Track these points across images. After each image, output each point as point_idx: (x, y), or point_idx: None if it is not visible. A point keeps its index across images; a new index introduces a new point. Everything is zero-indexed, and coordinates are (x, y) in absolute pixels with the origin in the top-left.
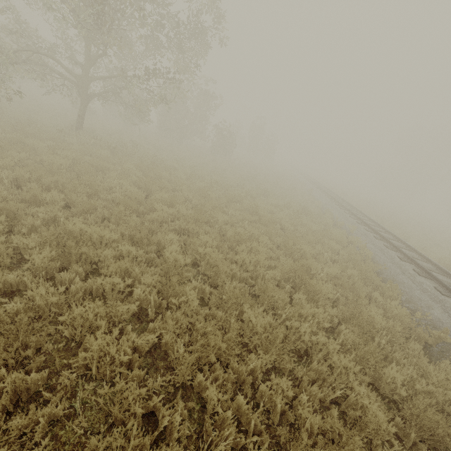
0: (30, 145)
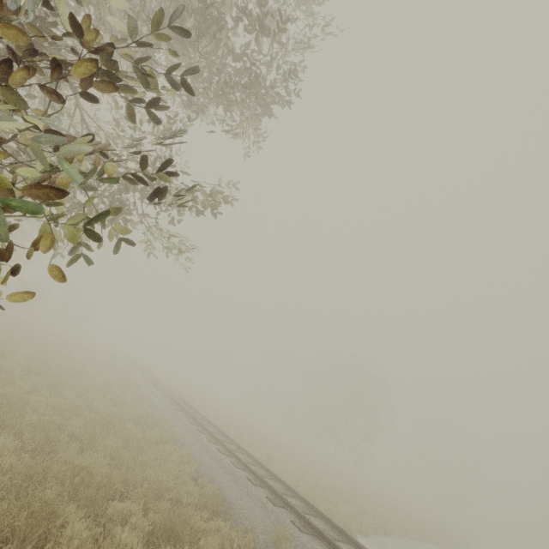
0: None
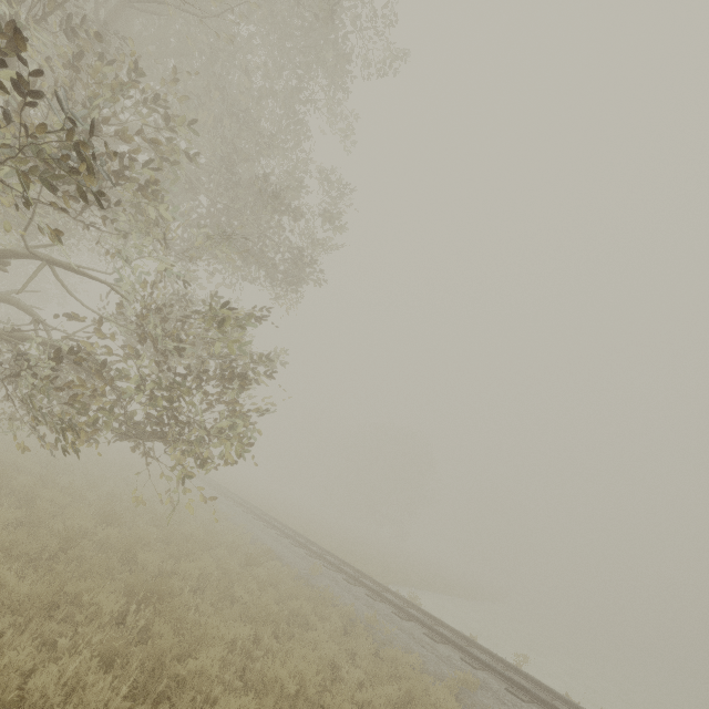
0: None
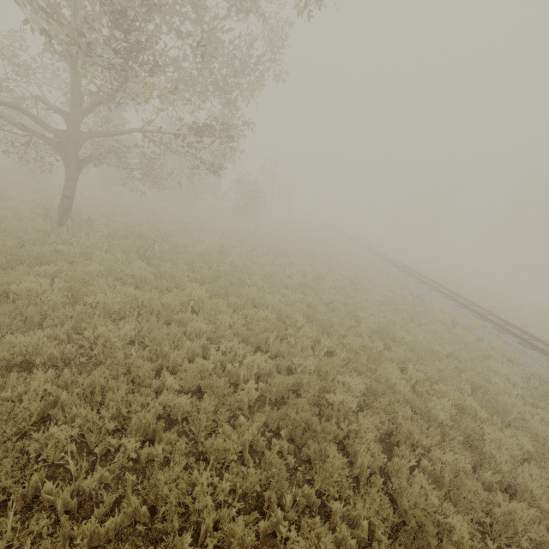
0: (23, 293)
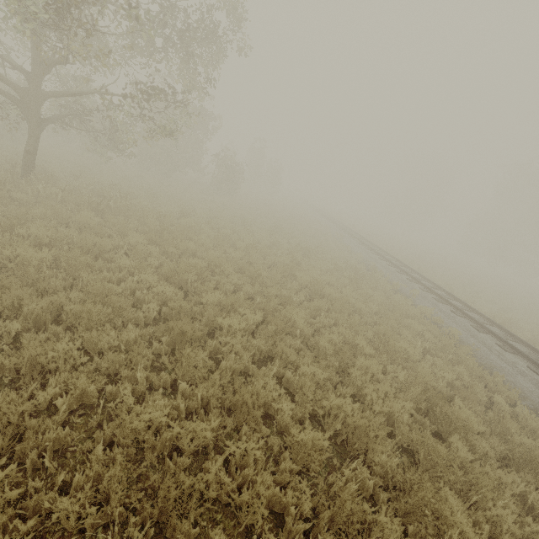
0: None
